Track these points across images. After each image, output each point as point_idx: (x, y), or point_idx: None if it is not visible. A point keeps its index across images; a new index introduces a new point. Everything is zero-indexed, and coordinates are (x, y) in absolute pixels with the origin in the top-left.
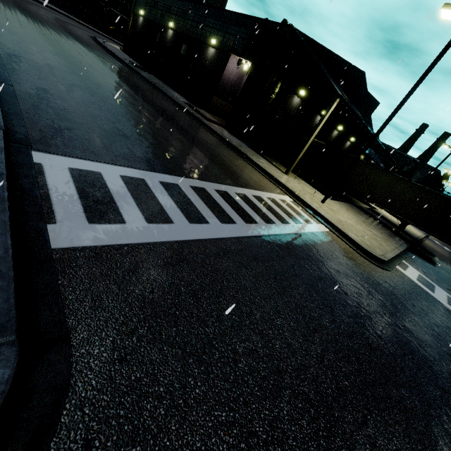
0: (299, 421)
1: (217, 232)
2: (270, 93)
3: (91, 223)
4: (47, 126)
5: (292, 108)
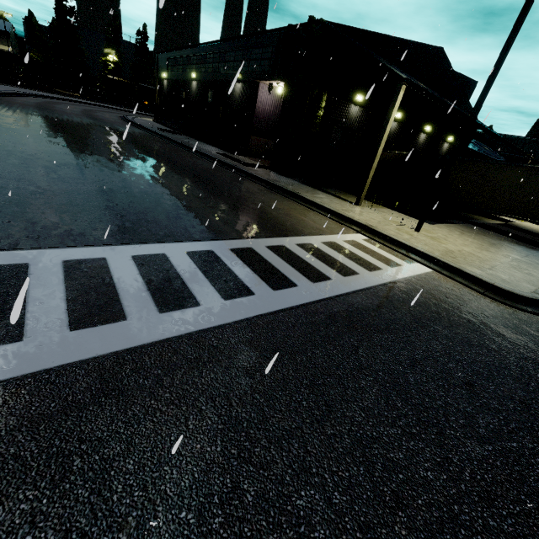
0: None
1: (210, 317)
2: (315, 110)
3: None
4: None
5: (352, 121)
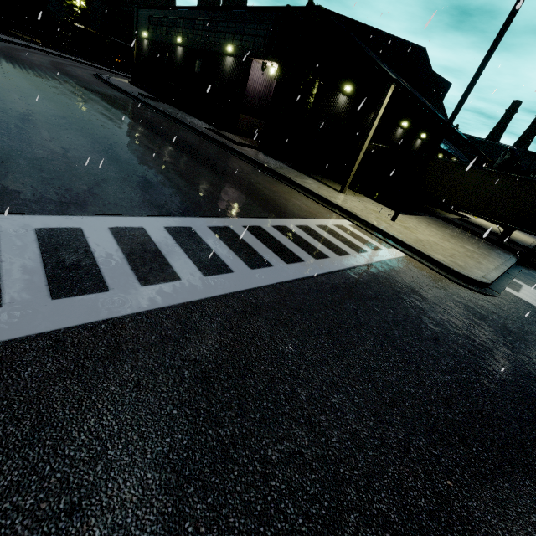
0: None
1: (244, 281)
2: (307, 96)
3: (56, 297)
4: (15, 181)
5: (339, 110)
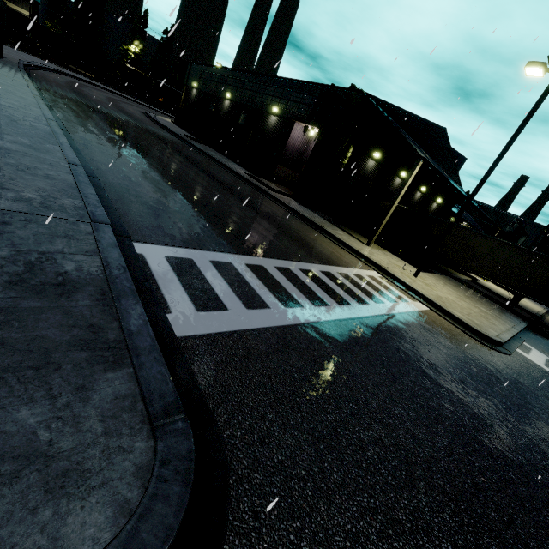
0: (440, 513)
1: (313, 315)
2: (341, 158)
3: (200, 310)
4: (136, 215)
5: (367, 172)
